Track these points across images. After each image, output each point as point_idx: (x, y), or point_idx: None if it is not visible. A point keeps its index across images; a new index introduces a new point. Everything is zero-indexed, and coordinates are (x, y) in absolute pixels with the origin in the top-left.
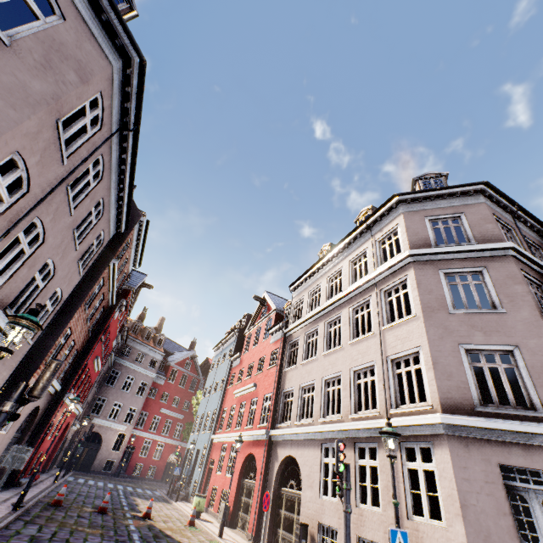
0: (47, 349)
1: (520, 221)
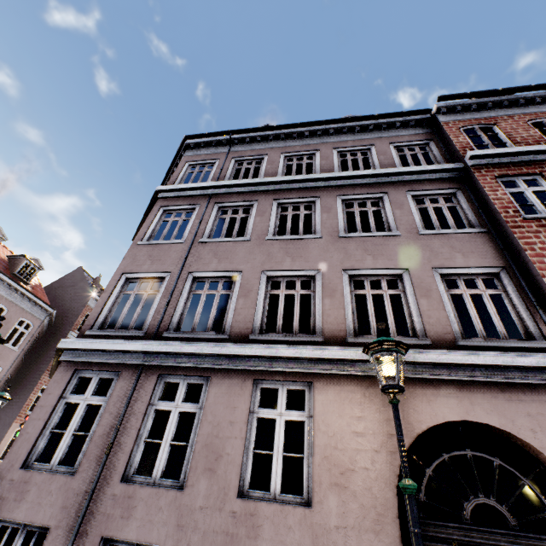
0: (24, 403)
1: (248, 142)
